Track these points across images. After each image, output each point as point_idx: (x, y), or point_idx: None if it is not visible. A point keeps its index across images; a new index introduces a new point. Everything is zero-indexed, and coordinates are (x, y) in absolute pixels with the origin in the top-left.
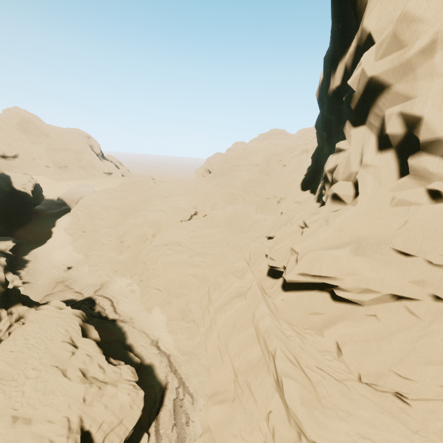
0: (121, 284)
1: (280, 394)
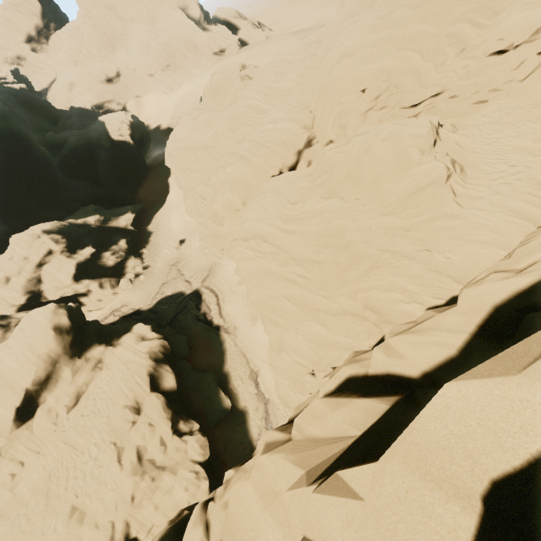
0: (228, 270)
1: None
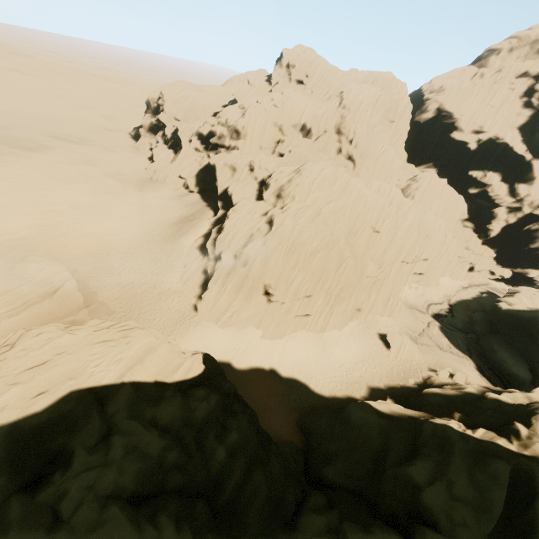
0: (409, 294)
1: None
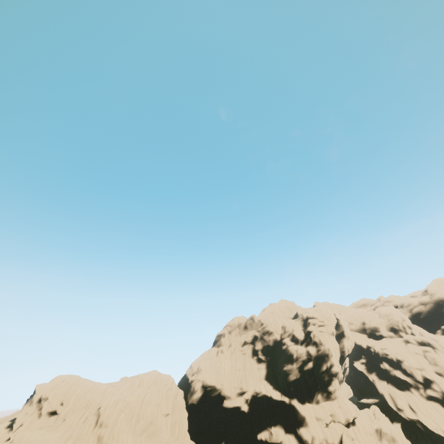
0: None
1: (379, 437)
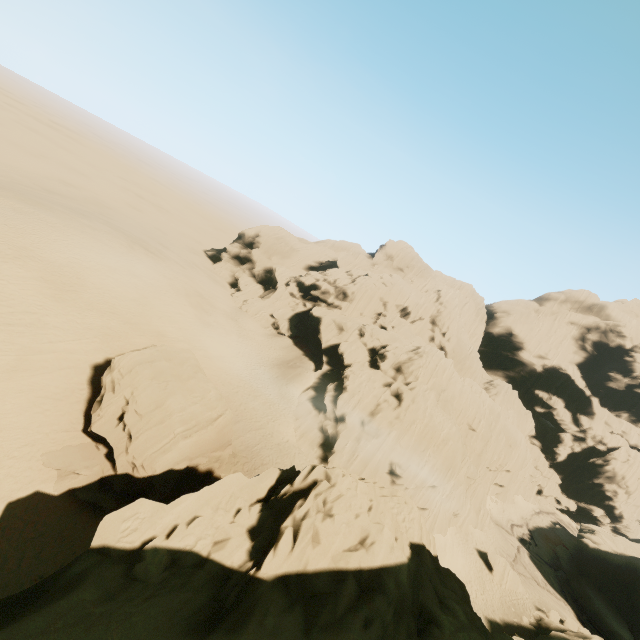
0: (492, 507)
1: None
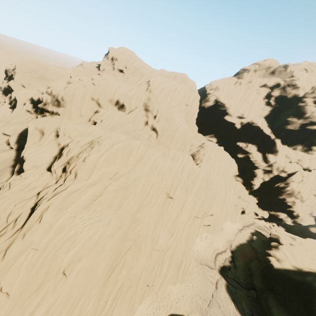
0: (200, 246)
1: None
